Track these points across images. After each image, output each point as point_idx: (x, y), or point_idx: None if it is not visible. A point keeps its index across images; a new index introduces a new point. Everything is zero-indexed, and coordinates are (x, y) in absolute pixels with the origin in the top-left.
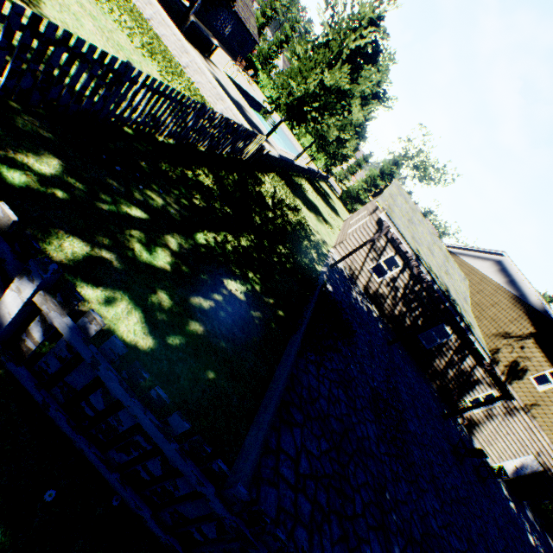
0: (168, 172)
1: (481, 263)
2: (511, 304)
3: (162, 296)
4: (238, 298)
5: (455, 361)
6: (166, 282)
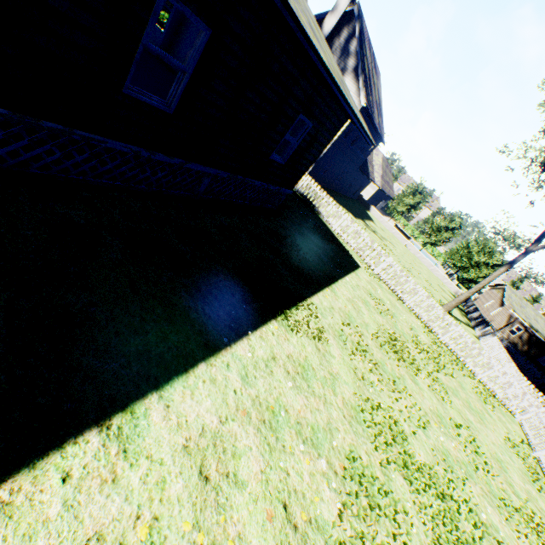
0: None
1: None
2: None
3: None
4: None
5: None
6: None
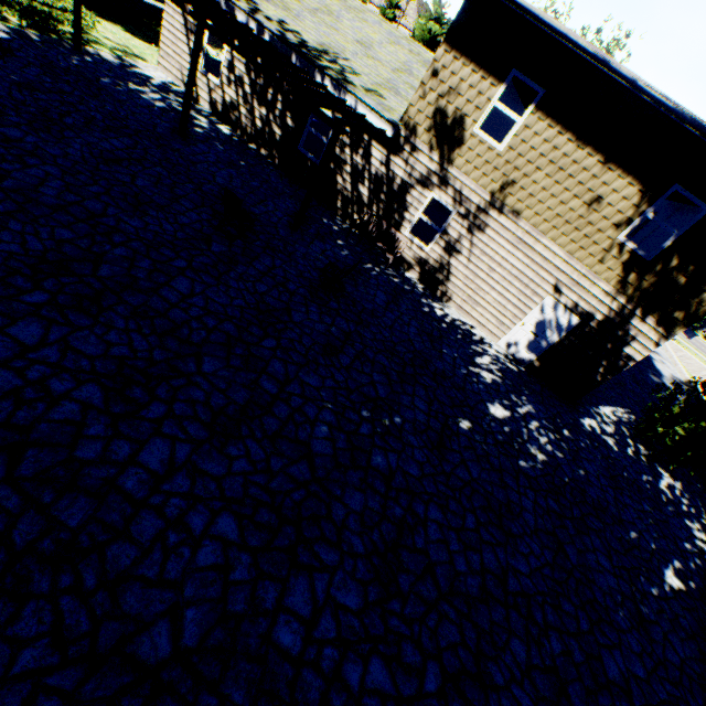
0: None
1: None
2: None
3: None
4: None
5: (361, 166)
6: None
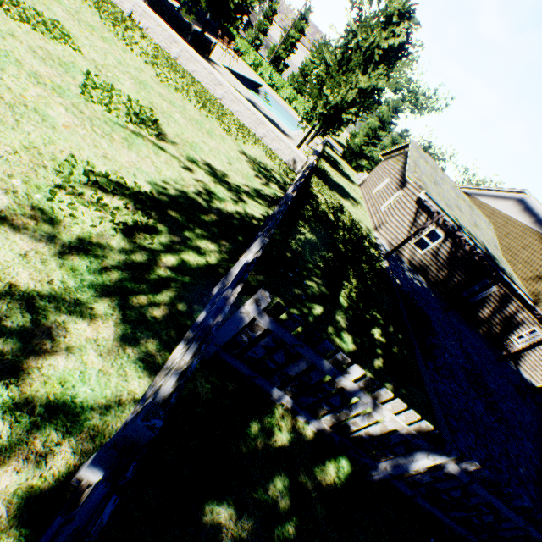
0: (298, 249)
1: (502, 204)
2: None
3: (368, 375)
4: (383, 342)
5: (499, 309)
6: (361, 361)
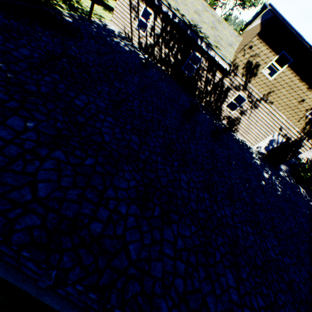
0: None
1: (254, 23)
2: (256, 28)
3: None
4: None
5: (210, 79)
6: None
